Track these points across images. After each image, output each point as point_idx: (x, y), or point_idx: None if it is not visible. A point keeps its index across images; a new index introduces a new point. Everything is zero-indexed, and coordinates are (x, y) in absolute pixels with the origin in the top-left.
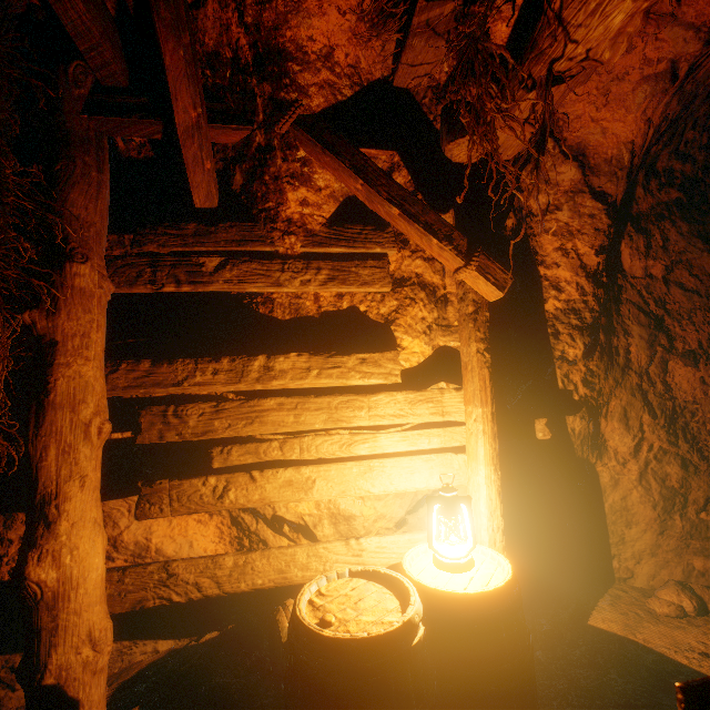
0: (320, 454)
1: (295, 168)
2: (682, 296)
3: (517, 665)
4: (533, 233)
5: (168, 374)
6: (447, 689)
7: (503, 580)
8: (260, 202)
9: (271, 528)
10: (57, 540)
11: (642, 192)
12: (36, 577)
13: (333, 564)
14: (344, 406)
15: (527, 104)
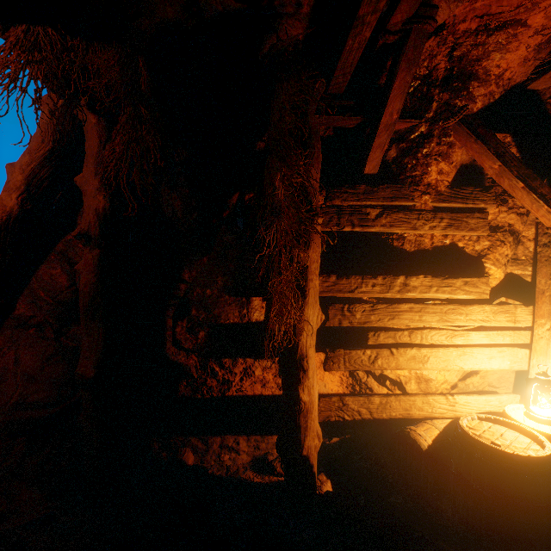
0: (432, 341)
1: (443, 149)
2: None
3: None
4: None
5: (345, 285)
6: None
7: None
8: (408, 171)
9: (377, 381)
10: (308, 380)
11: None
12: (304, 399)
13: (437, 409)
14: (450, 312)
15: None
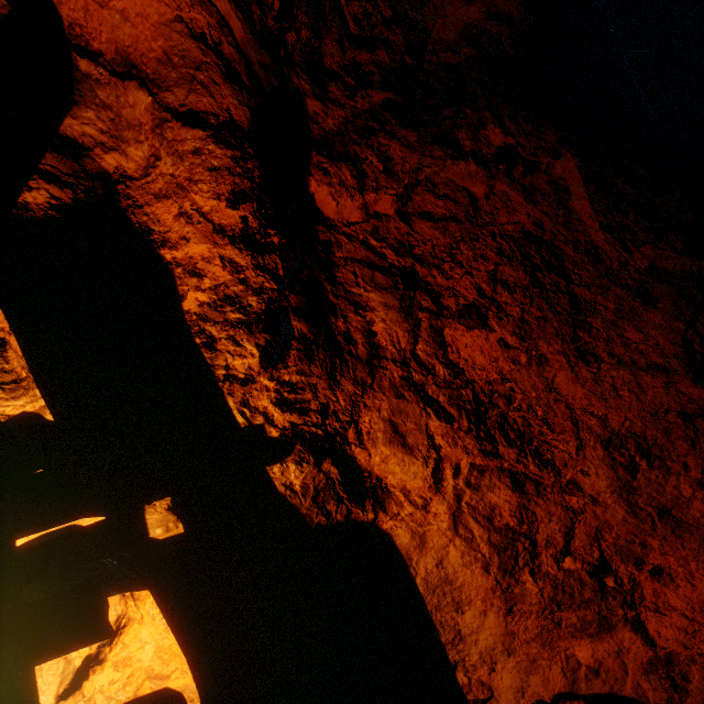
0: None
1: None
2: (434, 230)
3: None
4: (134, 204)
5: None
6: None
7: None
8: None
9: None
10: None
11: (320, 104)
12: None
13: None
14: None
15: None
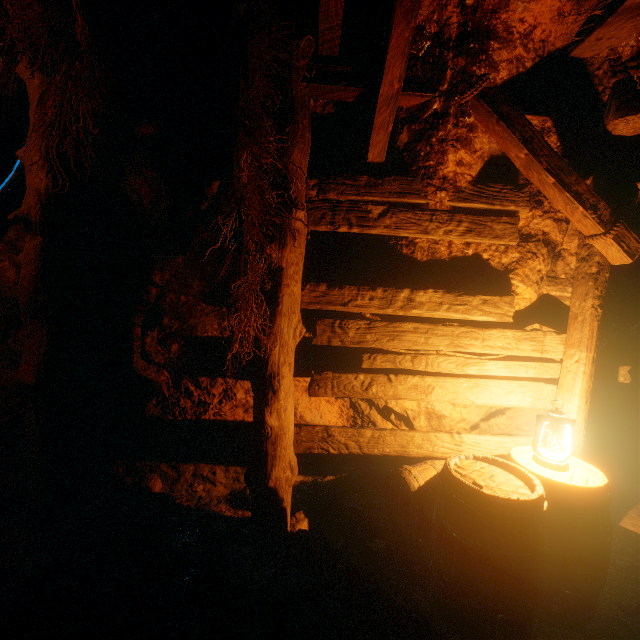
0: (440, 369)
1: (462, 132)
2: None
3: (605, 537)
4: None
5: (337, 296)
6: (551, 542)
7: (601, 482)
8: (421, 160)
9: (380, 415)
10: (279, 403)
11: None
12: (270, 423)
13: (439, 448)
14: (463, 336)
15: None
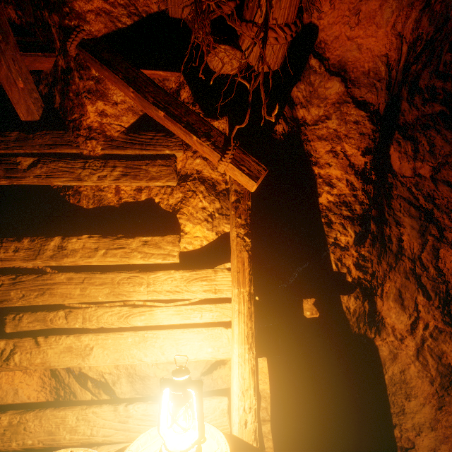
0: (100, 323)
1: (90, 85)
2: (450, 192)
3: None
4: (307, 139)
5: None
6: None
7: None
8: (69, 114)
9: (78, 383)
10: None
11: (407, 106)
12: None
13: (100, 428)
14: (126, 282)
15: (262, 7)
